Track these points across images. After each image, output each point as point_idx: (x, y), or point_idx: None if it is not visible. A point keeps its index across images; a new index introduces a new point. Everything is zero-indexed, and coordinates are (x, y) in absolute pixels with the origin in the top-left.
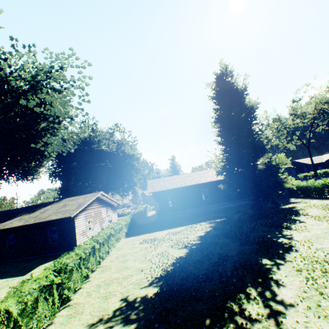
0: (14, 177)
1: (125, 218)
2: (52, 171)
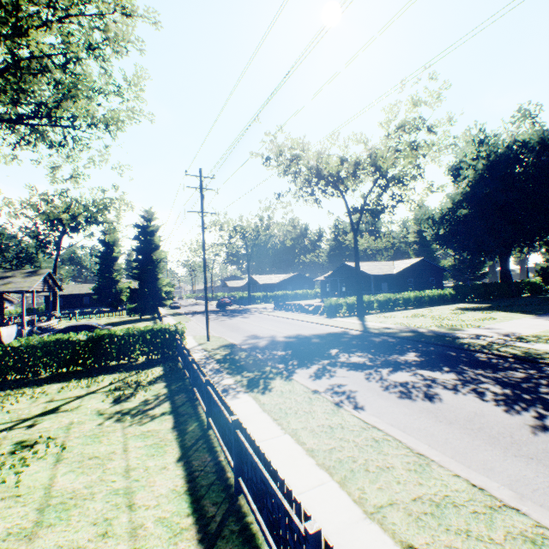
0: None
1: (18, 309)
2: None
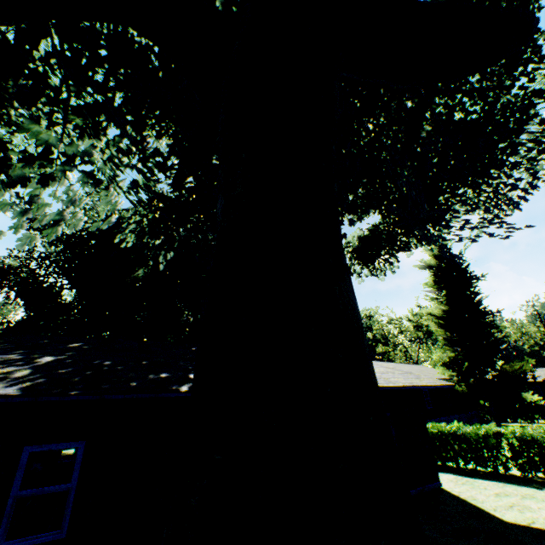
0: (373, 247)
1: None
2: (9, 266)
